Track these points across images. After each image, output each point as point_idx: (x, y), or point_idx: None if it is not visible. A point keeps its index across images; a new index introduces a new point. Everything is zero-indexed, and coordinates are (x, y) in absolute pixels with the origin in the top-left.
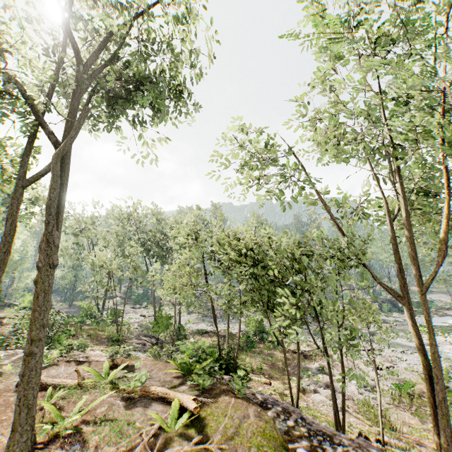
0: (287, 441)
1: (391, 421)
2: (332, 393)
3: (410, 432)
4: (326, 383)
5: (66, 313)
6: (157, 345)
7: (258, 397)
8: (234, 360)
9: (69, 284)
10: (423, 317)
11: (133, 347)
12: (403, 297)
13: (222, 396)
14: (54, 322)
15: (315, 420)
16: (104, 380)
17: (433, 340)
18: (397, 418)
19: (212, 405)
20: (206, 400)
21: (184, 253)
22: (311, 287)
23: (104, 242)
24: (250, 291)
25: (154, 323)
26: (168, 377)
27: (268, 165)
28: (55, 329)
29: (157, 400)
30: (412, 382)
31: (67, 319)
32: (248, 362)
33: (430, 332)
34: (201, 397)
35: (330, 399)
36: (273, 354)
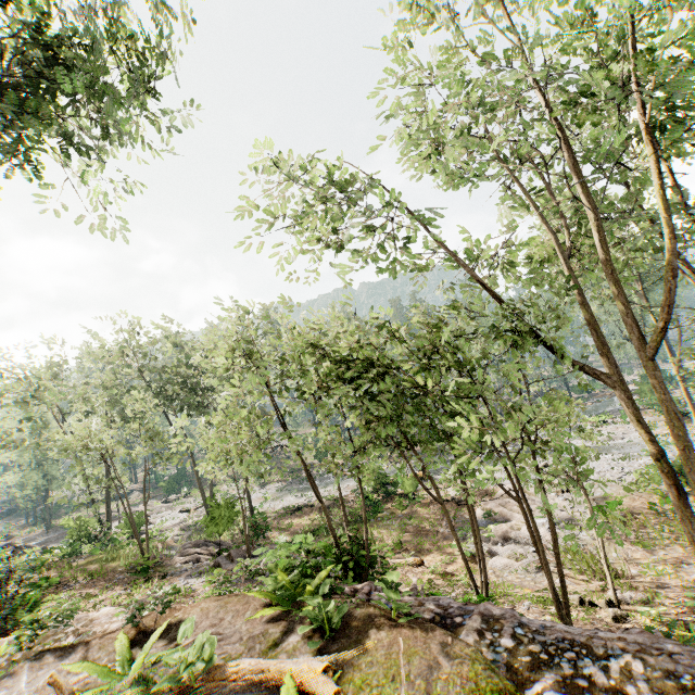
0: (520, 684)
1: (611, 565)
2: (543, 558)
3: (643, 573)
4: (503, 536)
5: (43, 545)
6: (221, 556)
7: (432, 607)
8: (364, 549)
9: (36, 492)
10: (591, 404)
11: (172, 586)
12: (612, 374)
13: (373, 634)
14: (9, 573)
15: (544, 621)
16: (123, 677)
17: (681, 429)
18: (616, 557)
19: (360, 660)
20: (346, 656)
21: (234, 386)
22: (480, 391)
23: (82, 405)
24: (367, 425)
25: (207, 521)
26: (256, 626)
27: (349, 208)
28: (11, 588)
29: (245, 690)
30: (616, 497)
31: (40, 558)
32: (378, 538)
33: (673, 417)
34: (333, 650)
35: (516, 558)
36: (411, 513)
